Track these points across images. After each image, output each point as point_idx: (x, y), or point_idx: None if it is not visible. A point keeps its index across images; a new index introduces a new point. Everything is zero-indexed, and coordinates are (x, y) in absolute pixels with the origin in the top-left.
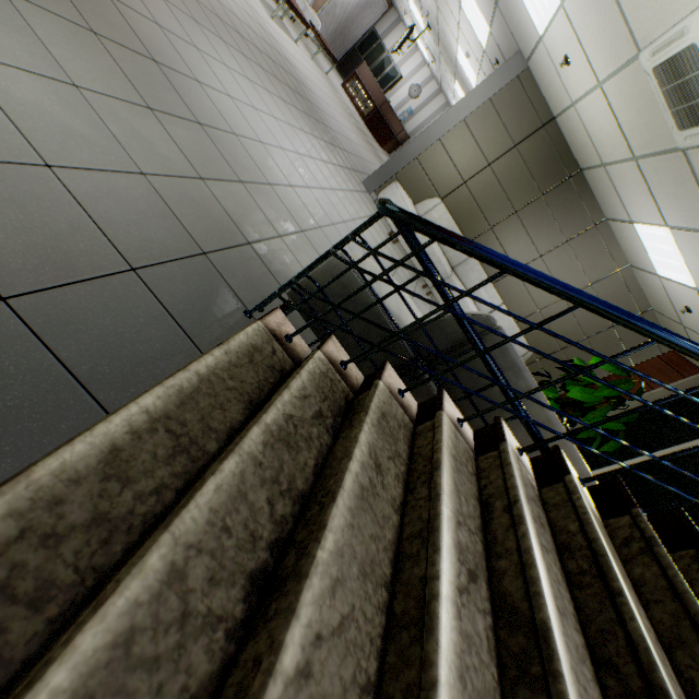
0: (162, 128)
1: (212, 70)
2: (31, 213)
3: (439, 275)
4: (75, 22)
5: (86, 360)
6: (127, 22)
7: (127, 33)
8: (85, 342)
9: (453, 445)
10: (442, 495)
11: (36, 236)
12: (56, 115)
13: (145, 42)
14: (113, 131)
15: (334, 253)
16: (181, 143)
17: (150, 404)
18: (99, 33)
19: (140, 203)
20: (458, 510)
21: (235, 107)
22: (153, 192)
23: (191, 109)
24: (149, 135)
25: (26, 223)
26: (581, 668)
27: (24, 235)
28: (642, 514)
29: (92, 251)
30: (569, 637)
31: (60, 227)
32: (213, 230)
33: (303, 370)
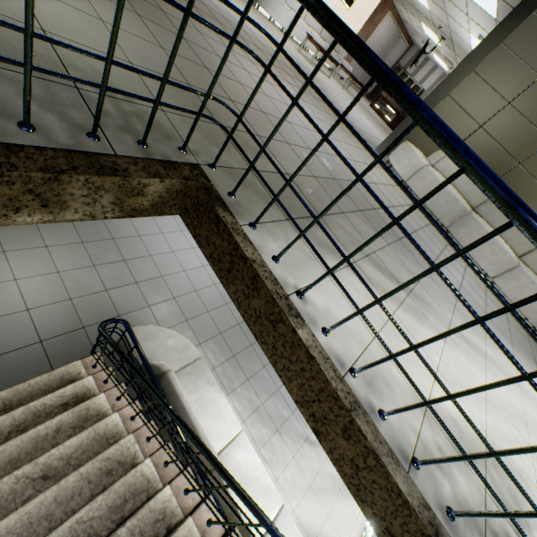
0: (96, 272)
1: (157, 223)
2: (12, 328)
3: (138, 347)
4: (75, 242)
5: (4, 376)
6: (107, 226)
7: (103, 232)
8: (7, 370)
9: (107, 427)
10: (61, 445)
11: (10, 336)
12: (43, 288)
13: (113, 231)
14: (66, 285)
15: (97, 338)
16: (104, 276)
17: (3, 394)
18: (86, 241)
19: (61, 312)
20: (68, 453)
21: (162, 238)
22: (72, 306)
23: (123, 254)
24: (85, 279)
25: (9, 332)
26: (41, 519)
27: (6, 337)
28: (165, 487)
29: (28, 337)
30: (49, 508)
31: (20, 331)
32: (97, 315)
33: (70, 385)
